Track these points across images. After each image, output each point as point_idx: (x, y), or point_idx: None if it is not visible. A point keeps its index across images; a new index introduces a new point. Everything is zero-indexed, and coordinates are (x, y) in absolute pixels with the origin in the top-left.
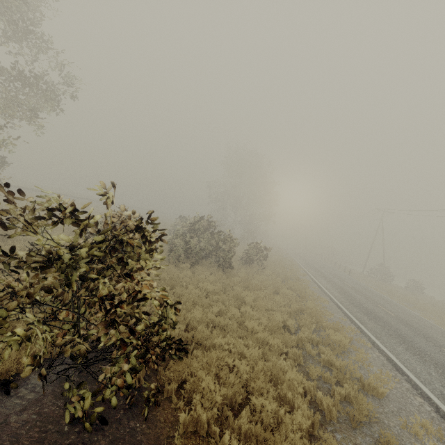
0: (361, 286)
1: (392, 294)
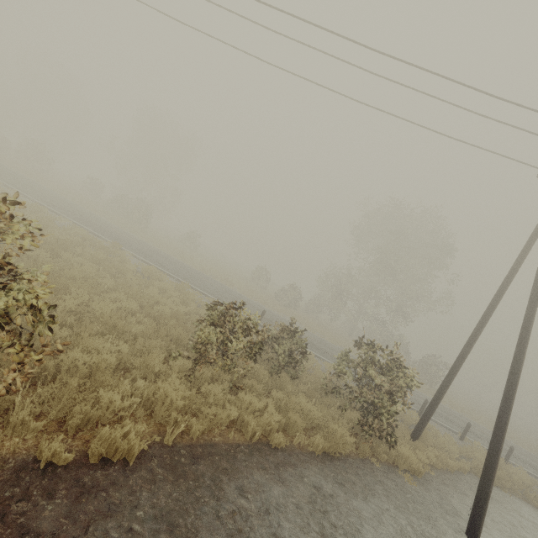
0: (133, 246)
1: (113, 252)
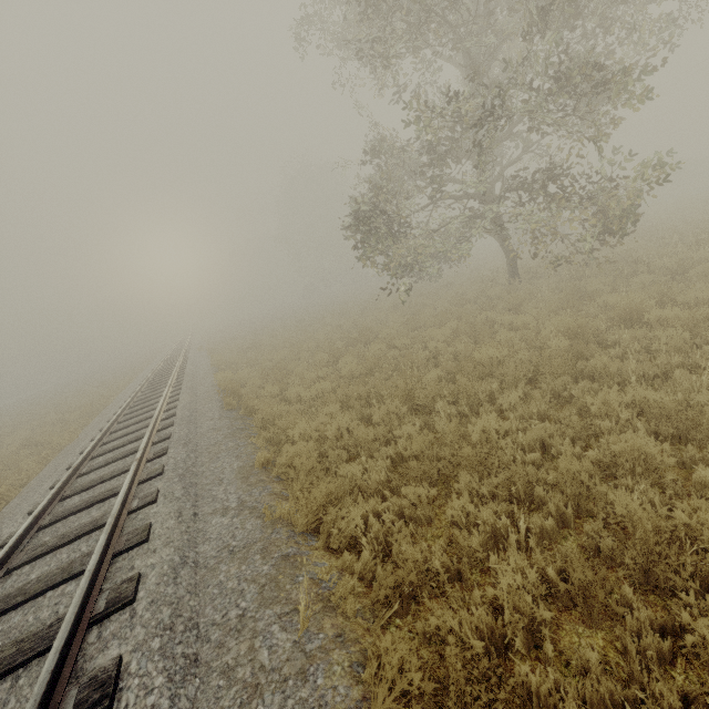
0: None
1: None
